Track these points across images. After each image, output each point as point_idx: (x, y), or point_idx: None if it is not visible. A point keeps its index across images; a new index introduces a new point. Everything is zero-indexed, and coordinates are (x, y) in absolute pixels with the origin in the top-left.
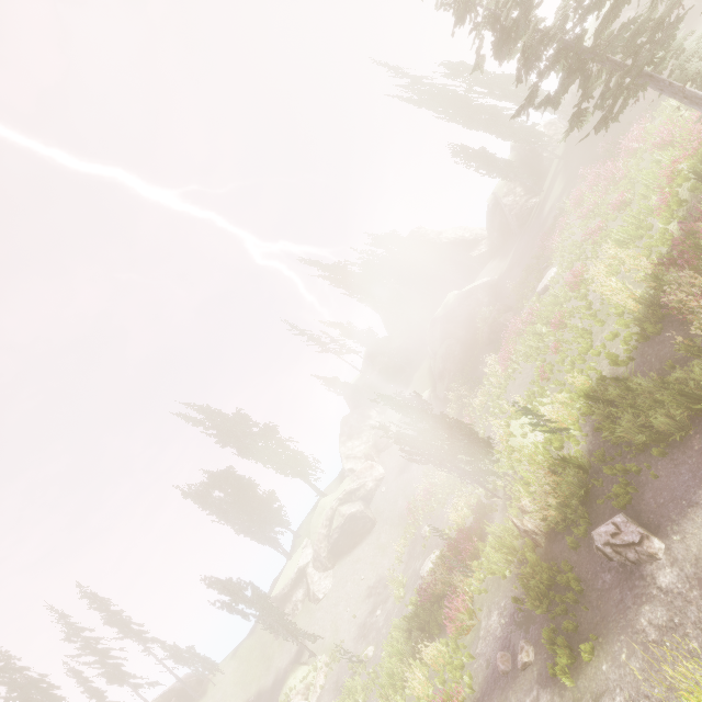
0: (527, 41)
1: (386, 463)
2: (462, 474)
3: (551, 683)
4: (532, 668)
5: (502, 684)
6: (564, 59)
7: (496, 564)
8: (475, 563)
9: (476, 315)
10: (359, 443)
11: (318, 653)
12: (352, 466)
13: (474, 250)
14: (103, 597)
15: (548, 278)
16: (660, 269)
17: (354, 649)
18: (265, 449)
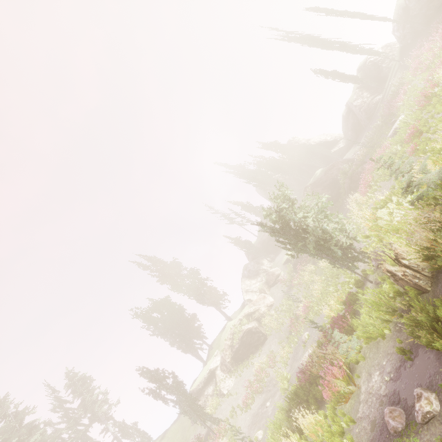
0: None
1: (275, 294)
2: (331, 260)
3: None
4: (439, 419)
5: None
6: None
7: (372, 325)
8: (349, 337)
9: (338, 179)
10: (255, 282)
11: (221, 436)
12: (250, 297)
13: (334, 147)
14: (80, 381)
15: (397, 122)
16: None
17: (248, 434)
18: (190, 285)
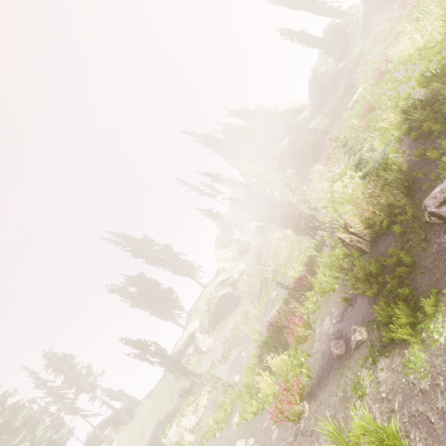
0: None
1: (246, 261)
2: (295, 229)
3: (388, 349)
4: (366, 344)
5: (337, 366)
6: None
7: (326, 282)
8: (309, 293)
9: (303, 149)
10: (227, 251)
11: (203, 385)
12: (223, 266)
13: (300, 115)
14: (60, 360)
15: (356, 95)
16: None
17: (227, 380)
18: (165, 259)
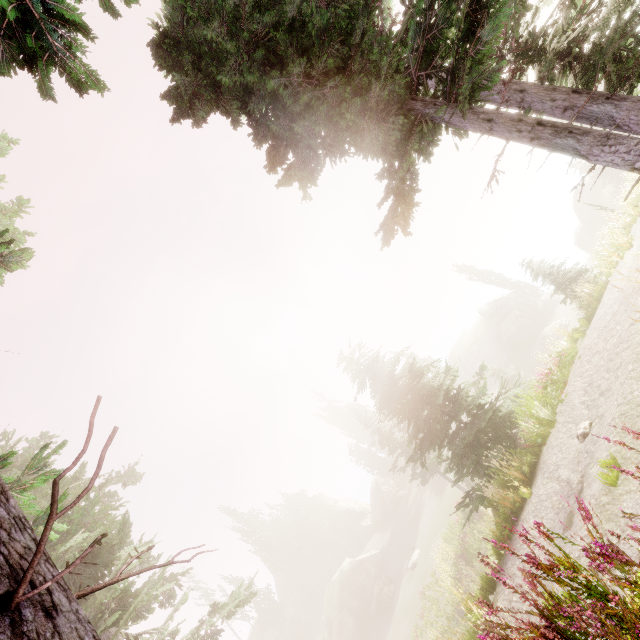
0: (391, 443)
1: None
2: None
3: None
4: None
5: None
6: (405, 453)
7: None
8: None
9: (366, 585)
10: None
11: None
12: None
13: (362, 521)
14: None
15: (414, 557)
16: (459, 559)
17: None
18: None
